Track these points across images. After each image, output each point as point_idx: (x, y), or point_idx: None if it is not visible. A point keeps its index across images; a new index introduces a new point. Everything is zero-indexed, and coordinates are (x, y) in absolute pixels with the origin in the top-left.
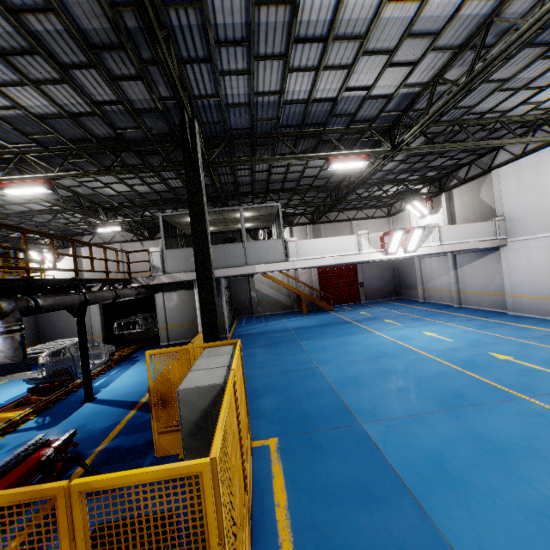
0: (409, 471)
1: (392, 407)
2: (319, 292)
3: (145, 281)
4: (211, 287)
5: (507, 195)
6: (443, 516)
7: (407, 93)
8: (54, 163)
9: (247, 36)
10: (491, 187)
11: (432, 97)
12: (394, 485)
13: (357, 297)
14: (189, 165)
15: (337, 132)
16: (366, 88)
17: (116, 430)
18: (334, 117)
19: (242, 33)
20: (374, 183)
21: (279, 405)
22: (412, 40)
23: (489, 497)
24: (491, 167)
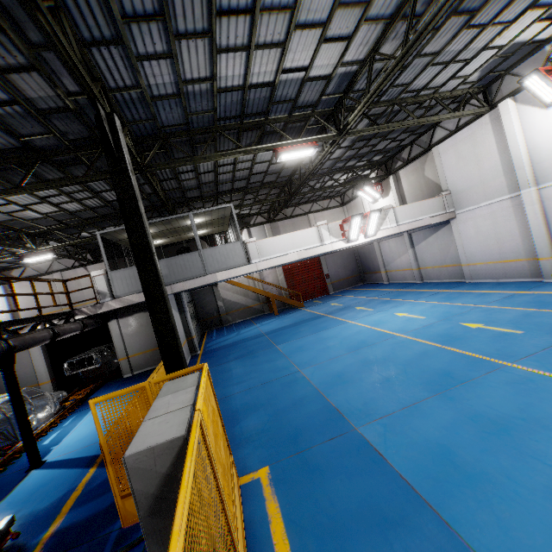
0: (419, 475)
1: (384, 402)
2: (287, 290)
3: (91, 310)
4: (165, 306)
5: (449, 170)
6: (470, 526)
7: (345, 72)
8: None
9: (160, 9)
10: (434, 164)
11: (371, 74)
12: (407, 499)
13: (325, 289)
14: (115, 168)
15: (280, 121)
16: (303, 68)
17: (71, 500)
18: (275, 104)
19: (153, 4)
20: (324, 173)
21: (264, 424)
22: (343, 11)
23: (509, 488)
24: (430, 145)
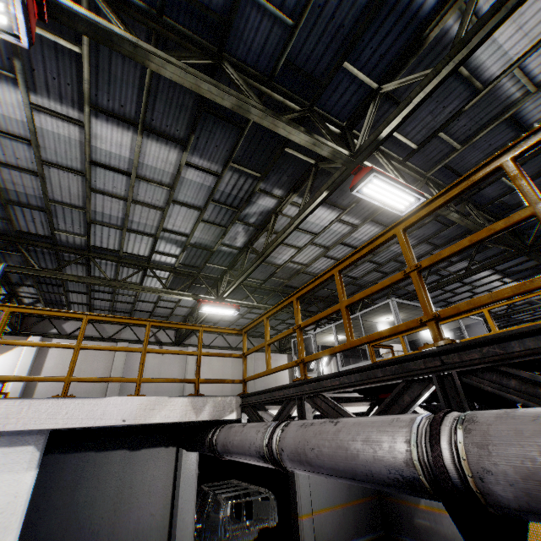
0: None
1: None
2: None
3: None
4: None
5: None
6: None
7: None
8: (345, 186)
9: None
10: None
11: None
12: None
13: None
14: None
15: None
16: None
17: None
18: None
19: None
20: None
21: None
22: None
23: None
24: None
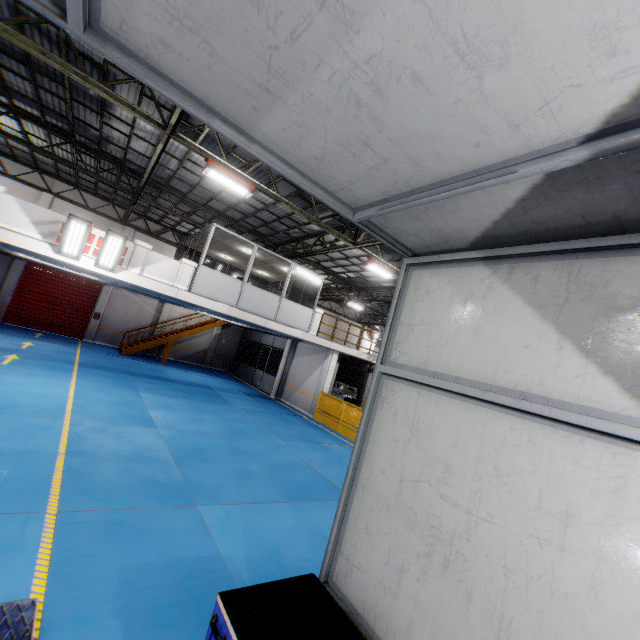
0: None
1: None
2: None
3: None
4: None
5: None
6: None
7: None
8: None
9: None
10: None
11: None
12: None
13: None
14: None
15: None
16: None
17: None
18: None
19: None
20: None
21: None
22: None
23: None
24: None
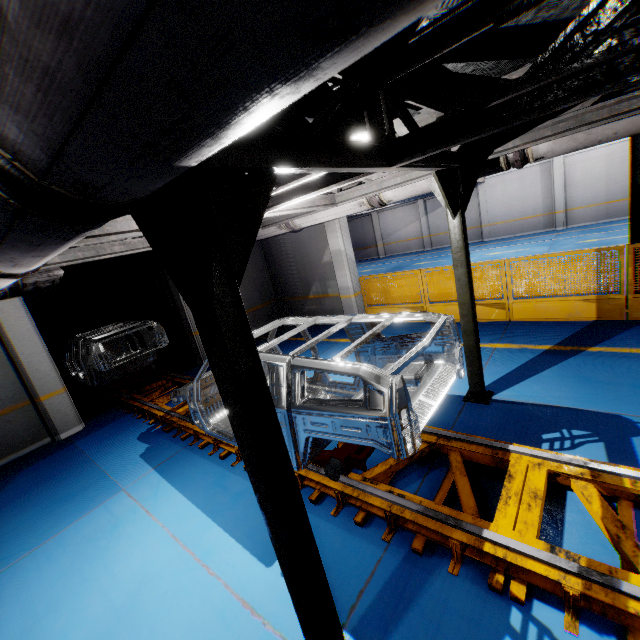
0: None
1: None
2: None
3: None
4: None
5: None
6: None
7: None
8: None
9: None
10: None
11: None
12: None
13: None
14: None
15: None
16: None
17: None
18: None
19: None
20: None
21: None
22: None
23: None
24: None
